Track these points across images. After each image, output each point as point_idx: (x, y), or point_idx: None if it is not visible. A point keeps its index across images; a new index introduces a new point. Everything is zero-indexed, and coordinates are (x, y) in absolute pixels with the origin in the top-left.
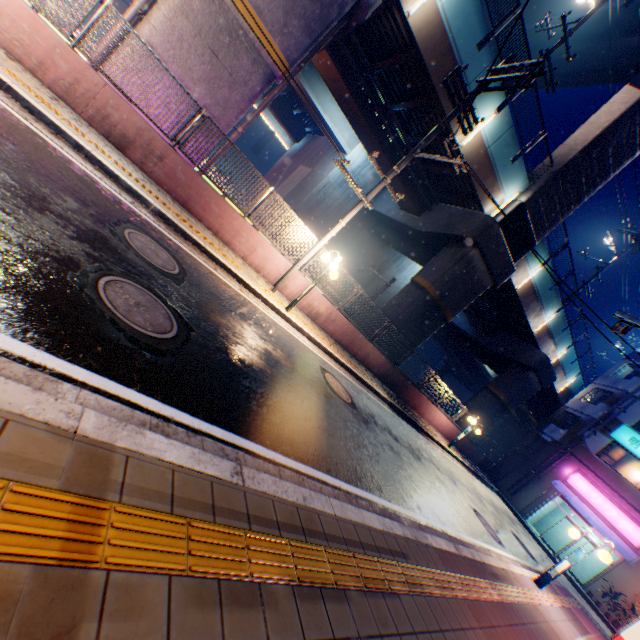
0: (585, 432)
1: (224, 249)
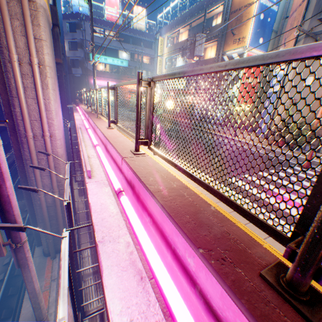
0: (86, 65)
1: None
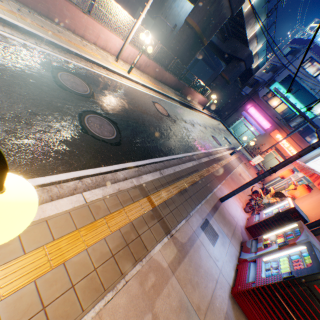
0: (259, 88)
1: (84, 44)
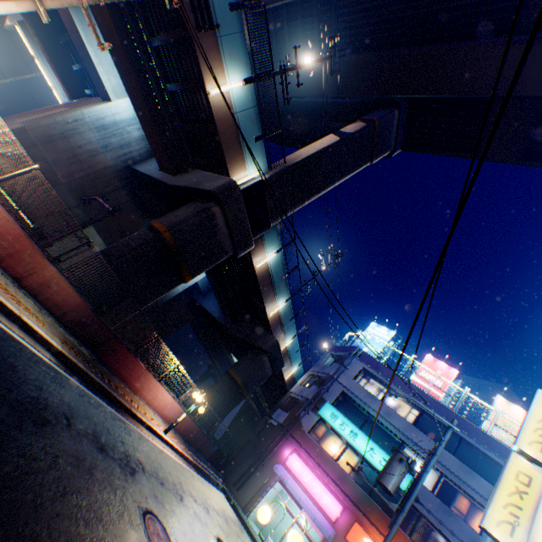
0: (302, 412)
1: None
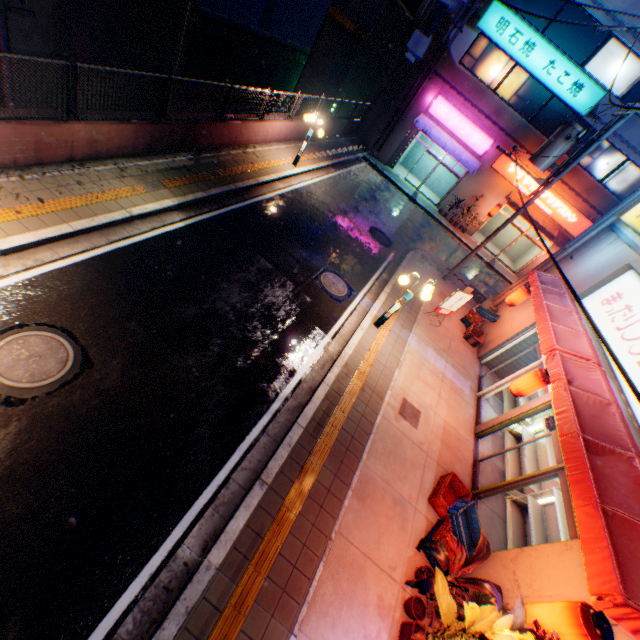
0: (452, 34)
1: None
